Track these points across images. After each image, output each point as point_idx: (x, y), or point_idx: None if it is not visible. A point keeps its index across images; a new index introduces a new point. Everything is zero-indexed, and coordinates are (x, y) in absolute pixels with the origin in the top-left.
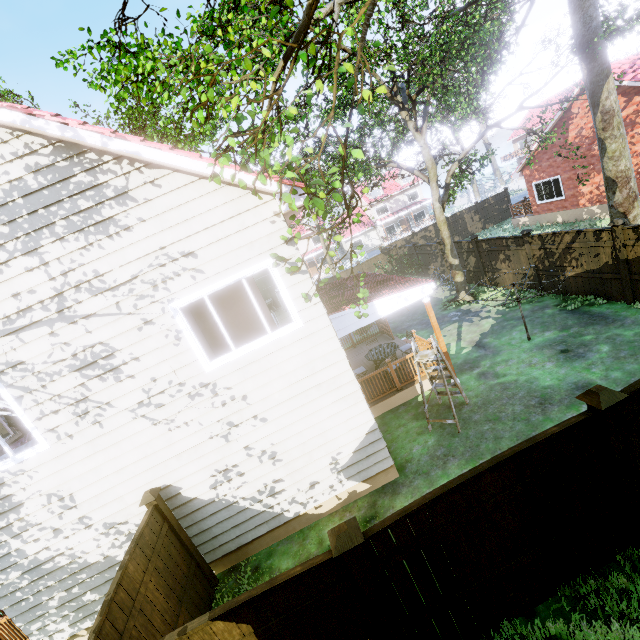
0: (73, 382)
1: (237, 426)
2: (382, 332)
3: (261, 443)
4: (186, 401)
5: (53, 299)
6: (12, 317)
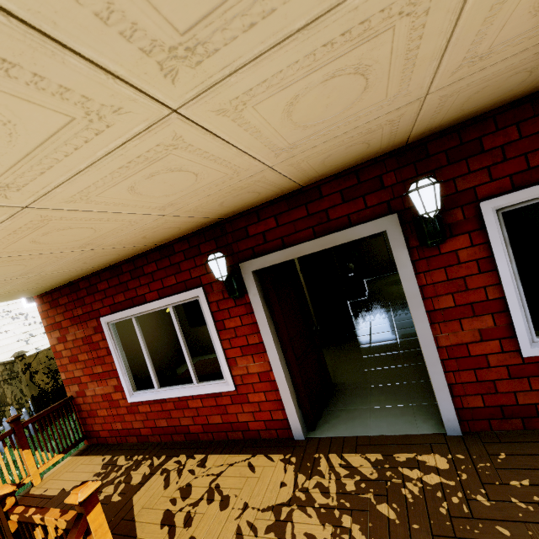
0: None
1: (34, 336)
2: None
3: (45, 347)
4: (10, 320)
5: None
6: None
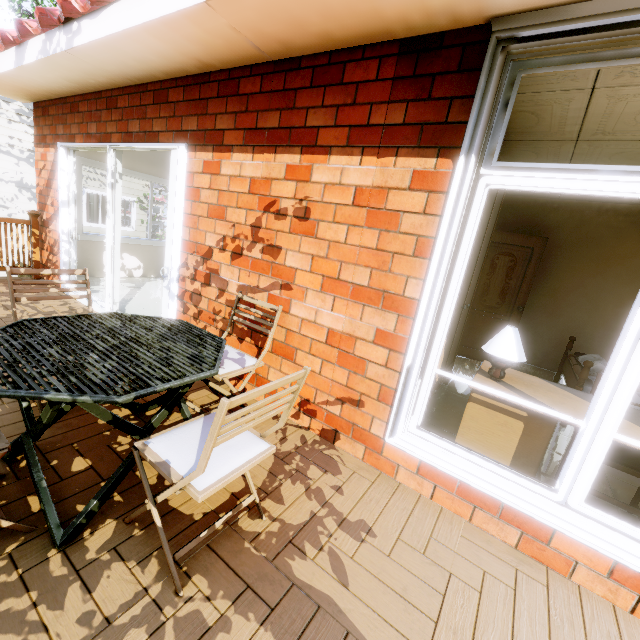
0: (12, 190)
1: None
2: None
3: None
4: None
5: (29, 151)
6: (0, 144)
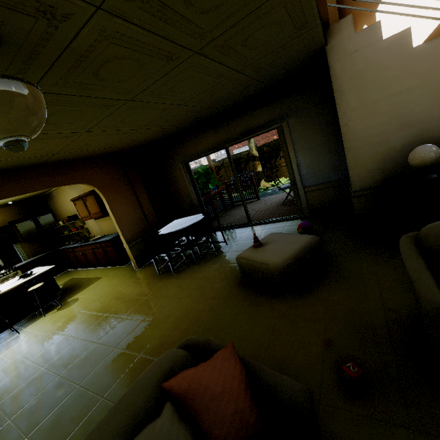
0: None
1: None
2: (233, 203)
3: None
4: None
5: None
6: None
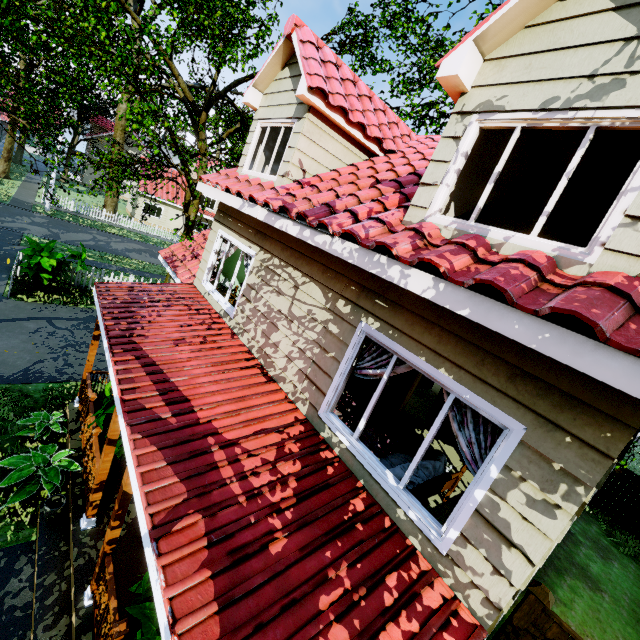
0: None
1: None
2: None
3: None
4: None
5: None
6: None
